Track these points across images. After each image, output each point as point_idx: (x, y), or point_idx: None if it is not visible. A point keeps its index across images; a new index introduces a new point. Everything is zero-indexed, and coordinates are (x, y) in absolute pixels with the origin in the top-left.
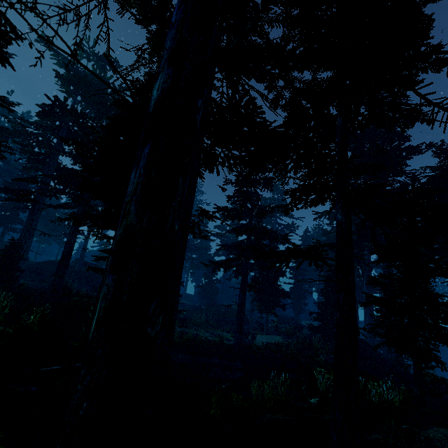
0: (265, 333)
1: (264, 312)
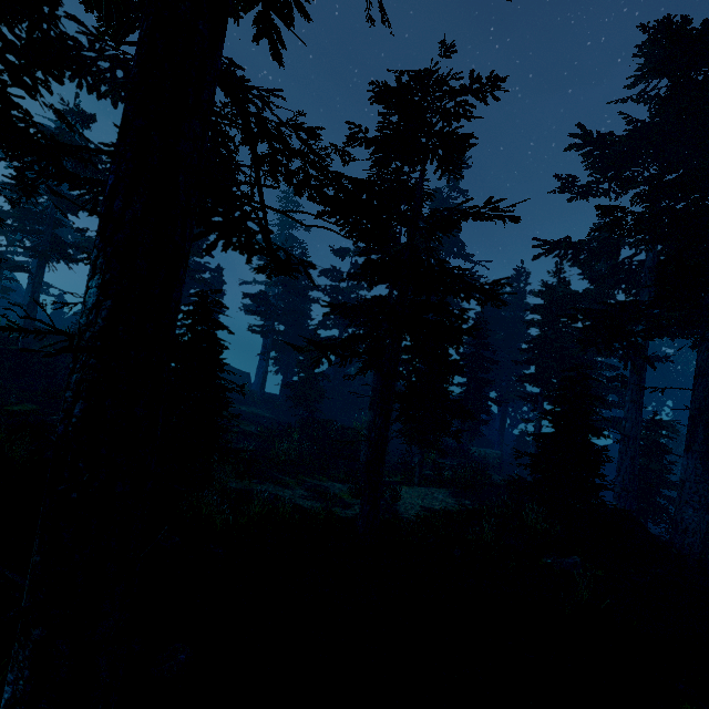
0: (417, 484)
1: (420, 446)
